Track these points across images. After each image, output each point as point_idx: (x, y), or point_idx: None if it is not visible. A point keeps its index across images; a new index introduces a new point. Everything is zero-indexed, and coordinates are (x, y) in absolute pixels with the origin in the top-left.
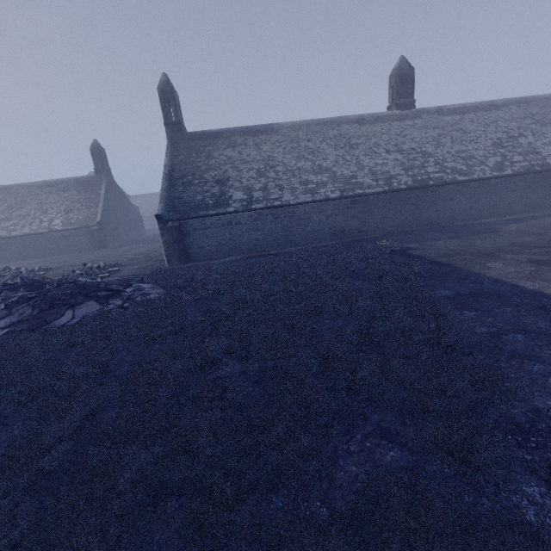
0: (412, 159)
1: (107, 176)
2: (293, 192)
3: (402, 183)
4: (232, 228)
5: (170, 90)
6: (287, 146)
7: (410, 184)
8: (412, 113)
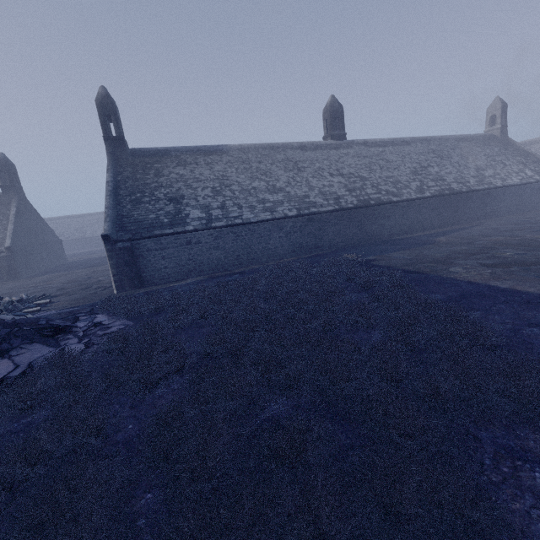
0: (353, 182)
1: (18, 195)
2: (252, 210)
3: (349, 203)
4: (191, 248)
5: (111, 104)
6: (240, 167)
7: (355, 203)
8: (345, 143)
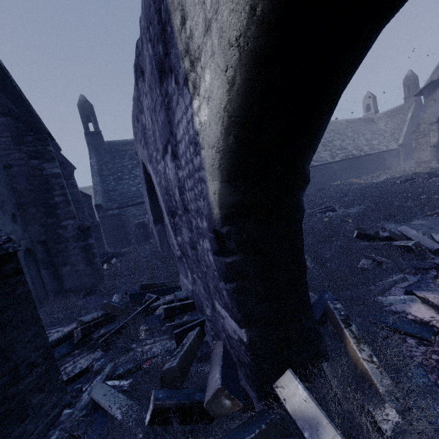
0: None
1: None
2: None
3: None
4: None
5: None
6: None
7: None
8: None
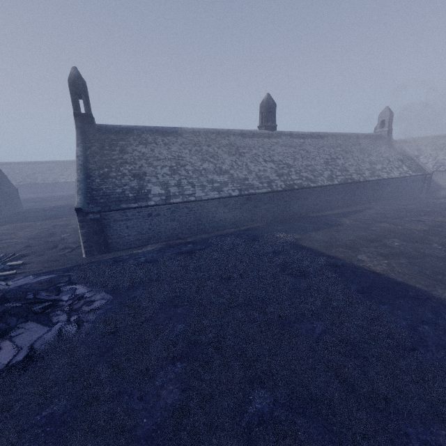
0: (282, 168)
1: None
2: (203, 189)
3: (279, 186)
4: (151, 219)
5: (82, 84)
6: (192, 149)
7: (283, 187)
8: (275, 133)
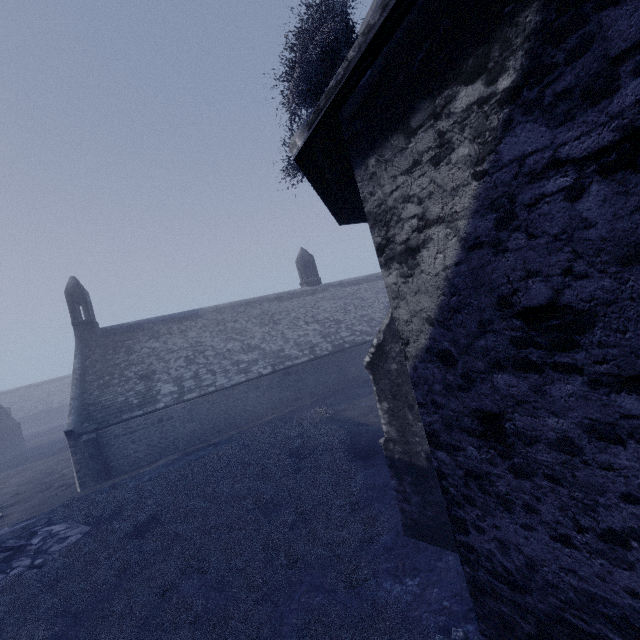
0: (328, 327)
1: None
2: (226, 374)
3: (324, 350)
4: (163, 425)
5: (81, 292)
6: (215, 330)
7: (330, 350)
8: (321, 287)
